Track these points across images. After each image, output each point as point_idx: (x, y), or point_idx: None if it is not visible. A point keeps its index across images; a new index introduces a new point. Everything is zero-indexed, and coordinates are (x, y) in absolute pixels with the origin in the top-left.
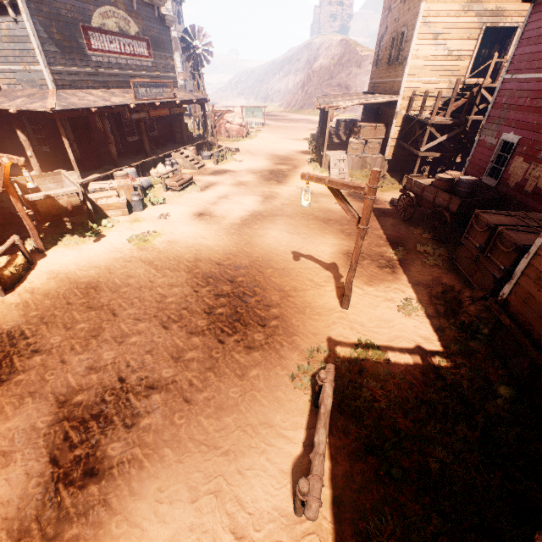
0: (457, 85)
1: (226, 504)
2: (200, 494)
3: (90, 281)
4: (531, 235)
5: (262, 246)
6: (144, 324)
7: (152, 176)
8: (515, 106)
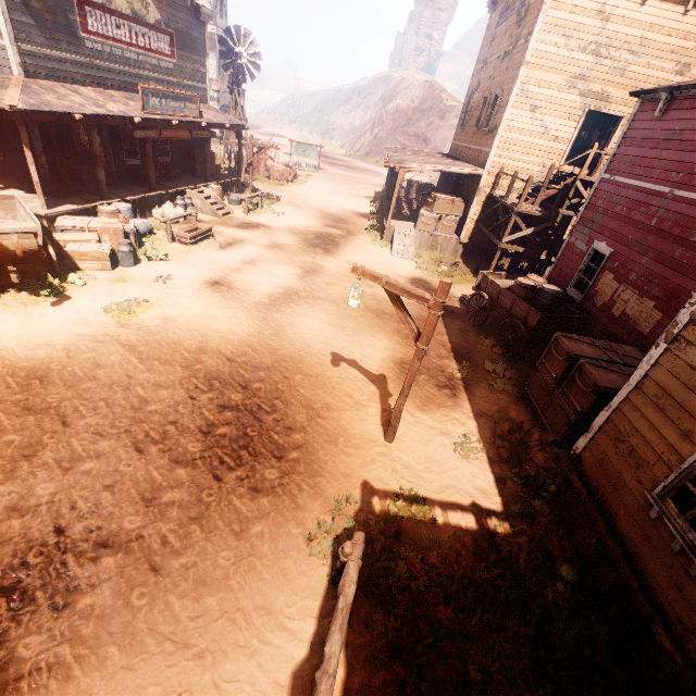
0: (551, 172)
1: None
2: None
3: (35, 367)
4: (614, 374)
5: (294, 339)
6: (108, 443)
7: (155, 217)
8: (611, 212)
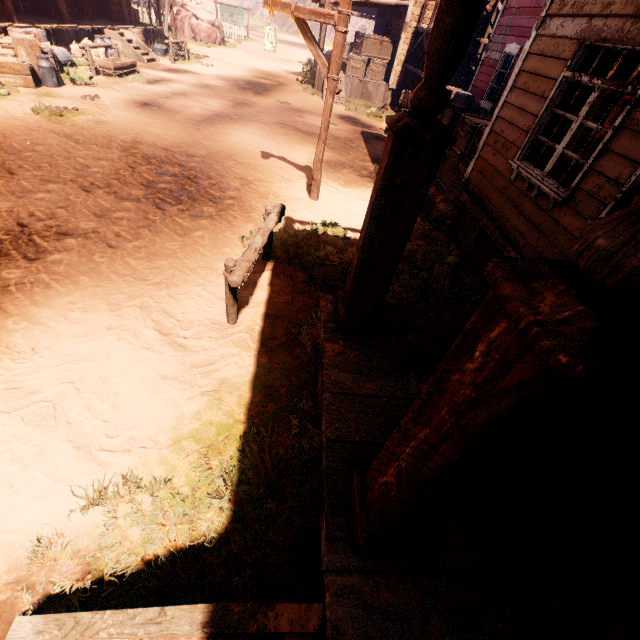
0: None
1: (152, 314)
2: (122, 308)
3: None
4: None
5: (226, 142)
6: (56, 186)
7: (75, 55)
8: (522, 9)
